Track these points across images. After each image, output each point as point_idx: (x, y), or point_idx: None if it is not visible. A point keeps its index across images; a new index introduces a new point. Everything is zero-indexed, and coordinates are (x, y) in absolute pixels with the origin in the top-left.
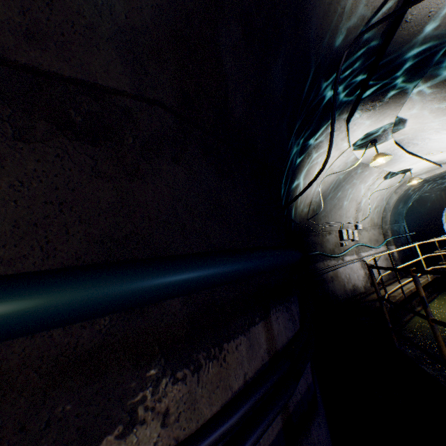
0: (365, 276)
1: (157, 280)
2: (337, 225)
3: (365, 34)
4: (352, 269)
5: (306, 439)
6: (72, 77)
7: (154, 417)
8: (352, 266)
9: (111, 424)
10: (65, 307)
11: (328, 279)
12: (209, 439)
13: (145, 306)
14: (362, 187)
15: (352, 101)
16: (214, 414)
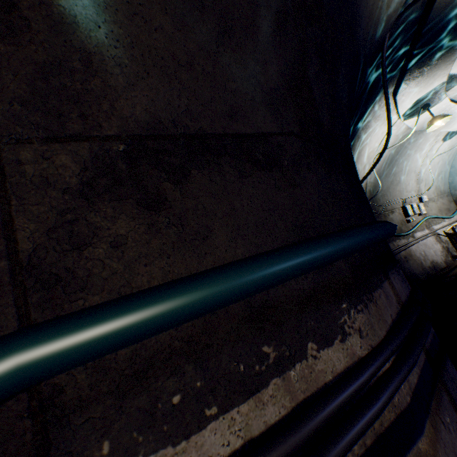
0: (443, 250)
1: (340, 244)
2: (399, 202)
3: (405, 13)
4: (426, 245)
5: (445, 372)
6: (251, 133)
7: (354, 332)
8: (425, 242)
9: (334, 334)
10: (310, 261)
11: (401, 259)
12: (392, 345)
13: (326, 266)
14: (418, 156)
15: (397, 74)
16: (385, 335)
